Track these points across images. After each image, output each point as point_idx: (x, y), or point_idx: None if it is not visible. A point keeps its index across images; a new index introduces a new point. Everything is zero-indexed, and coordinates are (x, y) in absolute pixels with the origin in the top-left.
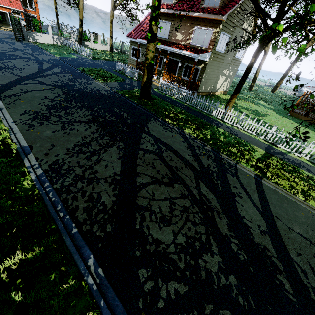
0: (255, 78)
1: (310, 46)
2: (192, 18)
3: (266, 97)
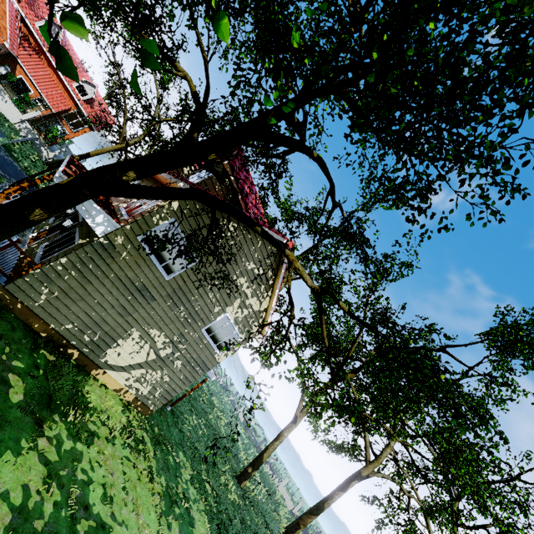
0: (260, 459)
1: (369, 477)
2: (160, 185)
3: (252, 529)
